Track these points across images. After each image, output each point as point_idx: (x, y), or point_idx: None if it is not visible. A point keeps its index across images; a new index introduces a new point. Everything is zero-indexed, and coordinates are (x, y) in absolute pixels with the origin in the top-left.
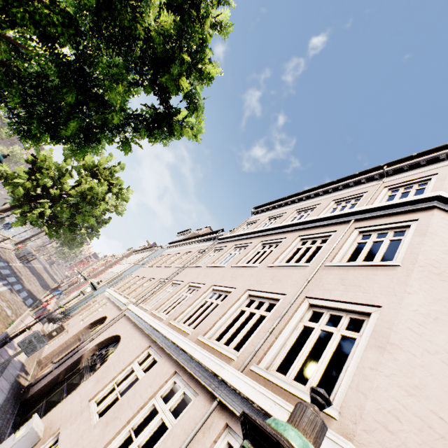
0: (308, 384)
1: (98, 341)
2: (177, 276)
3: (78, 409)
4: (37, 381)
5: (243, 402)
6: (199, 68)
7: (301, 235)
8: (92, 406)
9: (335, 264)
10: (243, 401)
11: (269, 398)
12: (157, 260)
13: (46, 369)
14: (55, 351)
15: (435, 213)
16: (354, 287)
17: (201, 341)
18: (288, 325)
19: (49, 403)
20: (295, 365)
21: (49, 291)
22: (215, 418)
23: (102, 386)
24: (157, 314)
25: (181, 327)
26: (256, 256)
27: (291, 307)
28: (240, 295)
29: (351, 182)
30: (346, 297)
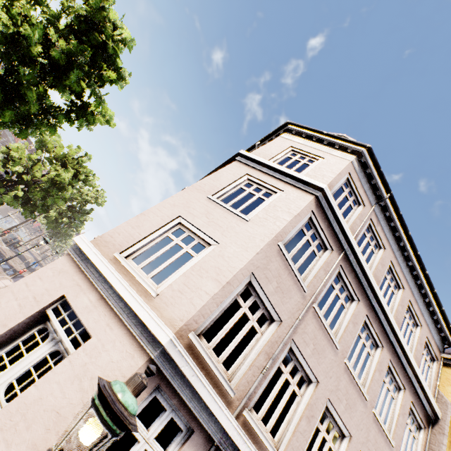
0: None
1: None
2: None
3: None
4: None
5: None
6: (101, 74)
7: None
8: None
9: None
10: None
11: None
12: None
13: None
14: None
15: (232, 163)
16: None
17: None
18: None
19: None
20: None
21: None
22: None
23: None
24: None
25: None
26: None
27: None
28: None
29: None
30: None
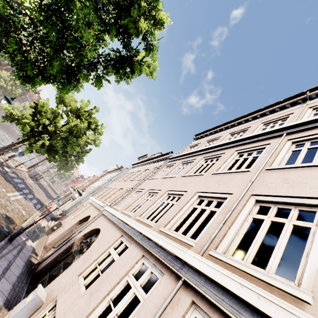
0: (267, 268)
1: (84, 232)
2: (139, 186)
3: (70, 282)
4: (43, 260)
5: (207, 283)
6: (153, 15)
7: (238, 150)
8: (80, 280)
9: (275, 167)
10: (206, 281)
11: (235, 280)
12: (124, 177)
13: (50, 252)
14: (56, 240)
15: None
16: (299, 184)
17: (163, 231)
18: (238, 218)
19: (51, 276)
20: (250, 251)
21: (52, 200)
22: (182, 295)
23: (87, 265)
24: (126, 213)
25: (145, 221)
26: (201, 168)
27: (239, 203)
28: (191, 196)
29: (276, 108)
30: (292, 193)
